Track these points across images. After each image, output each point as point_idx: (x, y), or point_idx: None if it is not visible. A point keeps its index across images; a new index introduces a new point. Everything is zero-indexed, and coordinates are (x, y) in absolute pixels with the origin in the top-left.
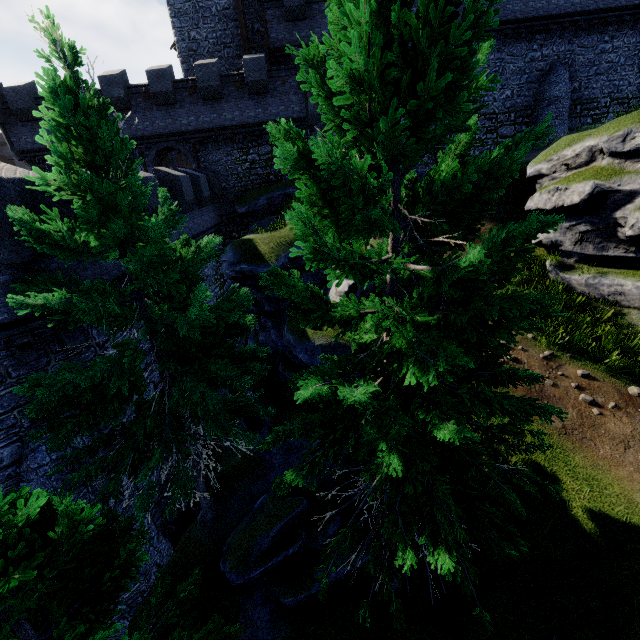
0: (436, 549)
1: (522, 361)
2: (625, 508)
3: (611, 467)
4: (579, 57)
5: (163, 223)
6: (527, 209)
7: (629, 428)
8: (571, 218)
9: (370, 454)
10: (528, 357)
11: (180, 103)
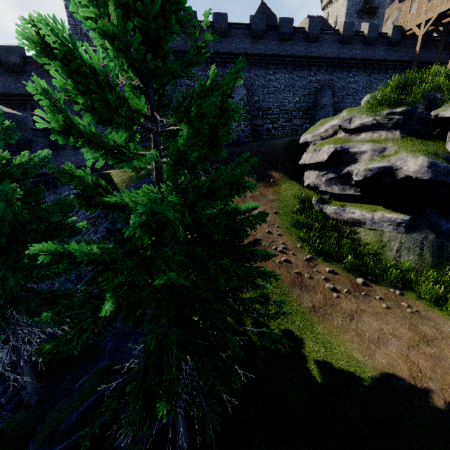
0: (158, 400)
1: (292, 262)
2: (346, 362)
3: (340, 333)
4: (337, 83)
5: None
6: (300, 163)
7: (355, 306)
8: (324, 169)
9: None
10: (296, 259)
11: None
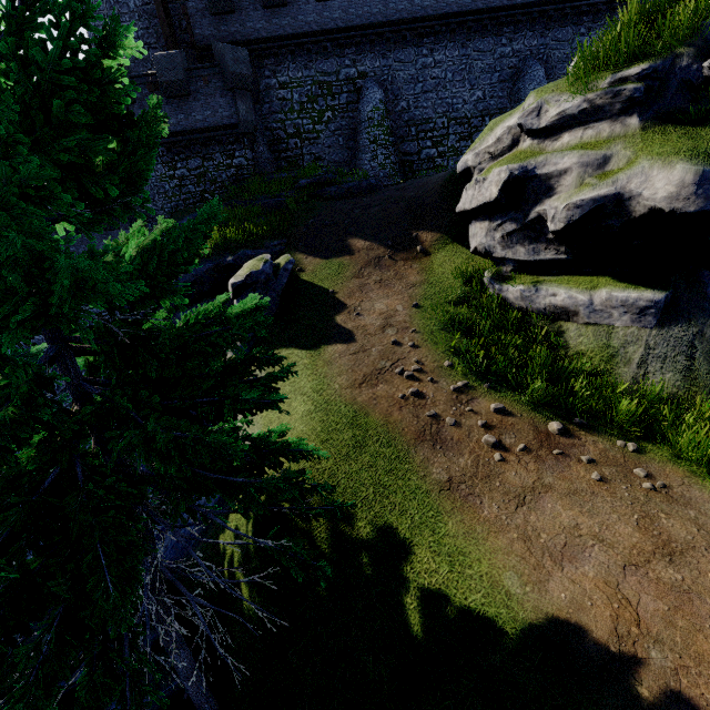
0: None
1: (426, 395)
2: (483, 596)
3: (490, 534)
4: (555, 52)
5: None
6: (458, 211)
7: (533, 477)
8: (497, 216)
9: (218, 529)
10: (436, 390)
11: None
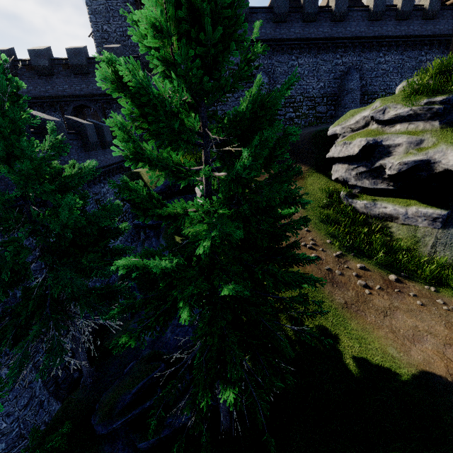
0: (224, 390)
1: (322, 258)
2: (381, 357)
3: (374, 329)
4: (365, 65)
5: (51, 149)
6: (328, 157)
7: (388, 302)
8: (354, 163)
9: None
10: (326, 255)
11: (92, 73)
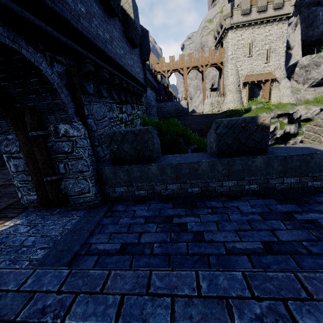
0: None
1: None
2: None
3: None
4: (147, 93)
5: None
6: None
7: None
8: None
9: None
10: None
11: None
